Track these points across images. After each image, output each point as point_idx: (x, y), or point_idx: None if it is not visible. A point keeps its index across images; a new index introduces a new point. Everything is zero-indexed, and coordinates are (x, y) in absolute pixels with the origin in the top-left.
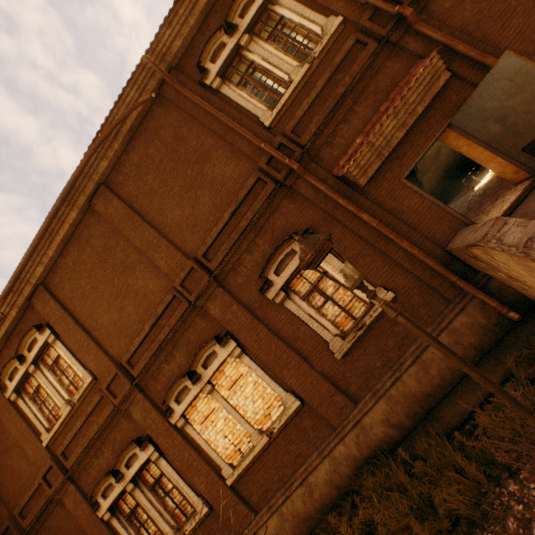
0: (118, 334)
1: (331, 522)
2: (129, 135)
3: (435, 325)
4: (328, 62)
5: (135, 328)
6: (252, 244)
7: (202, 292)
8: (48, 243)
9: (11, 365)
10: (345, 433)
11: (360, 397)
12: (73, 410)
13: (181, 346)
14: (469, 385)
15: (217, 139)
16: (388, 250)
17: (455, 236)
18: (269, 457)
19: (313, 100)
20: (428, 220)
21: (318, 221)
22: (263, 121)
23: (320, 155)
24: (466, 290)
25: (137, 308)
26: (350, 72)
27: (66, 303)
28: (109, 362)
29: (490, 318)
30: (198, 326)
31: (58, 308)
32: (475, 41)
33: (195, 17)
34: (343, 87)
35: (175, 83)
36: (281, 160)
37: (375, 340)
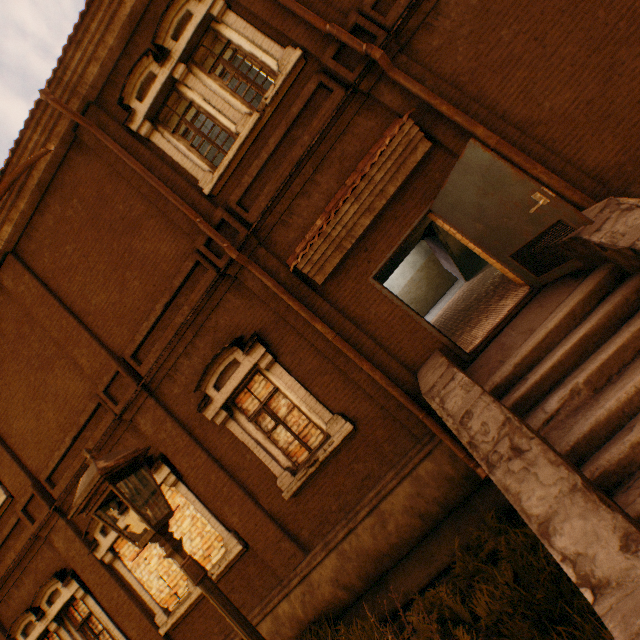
0: (36, 444)
1: None
2: (40, 190)
3: (398, 469)
4: (286, 111)
5: (56, 438)
6: (190, 346)
7: (129, 403)
8: None
9: None
10: (291, 588)
11: (313, 544)
12: None
13: None
14: (425, 552)
15: (149, 204)
16: (348, 369)
17: (429, 357)
18: (210, 605)
19: (264, 163)
20: (399, 334)
21: (270, 323)
22: (203, 186)
23: (273, 238)
24: (433, 431)
25: (58, 413)
26: (310, 128)
27: None
28: (26, 478)
29: (459, 468)
30: (129, 442)
31: None
32: (466, 99)
33: (114, 35)
34: (302, 148)
35: (93, 125)
36: (220, 244)
37: (332, 478)
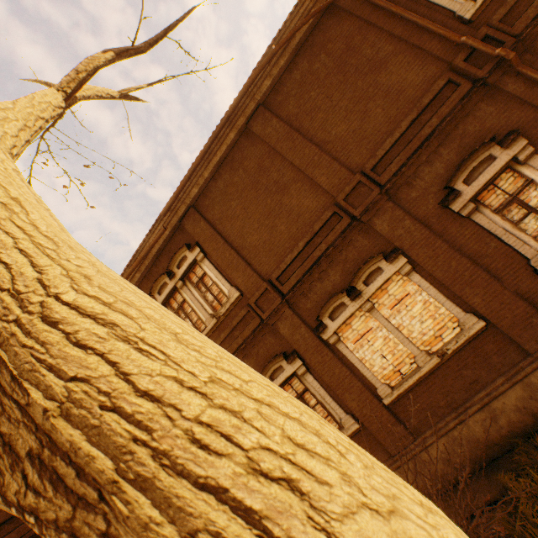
0: (267, 253)
1: (536, 445)
2: (295, 51)
3: None
4: None
5: (286, 246)
6: (432, 155)
7: (370, 206)
8: (206, 164)
9: (160, 280)
10: None
11: None
12: (217, 324)
13: (337, 264)
14: None
15: (397, 44)
16: None
17: None
18: (435, 381)
19: None
20: None
21: (526, 122)
22: (461, 15)
23: (536, 46)
24: None
25: (289, 227)
26: None
27: (215, 224)
28: (258, 279)
29: None
30: (358, 244)
31: (208, 228)
32: None
33: None
34: None
35: None
36: (487, 53)
37: None
